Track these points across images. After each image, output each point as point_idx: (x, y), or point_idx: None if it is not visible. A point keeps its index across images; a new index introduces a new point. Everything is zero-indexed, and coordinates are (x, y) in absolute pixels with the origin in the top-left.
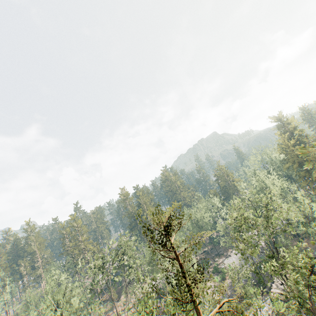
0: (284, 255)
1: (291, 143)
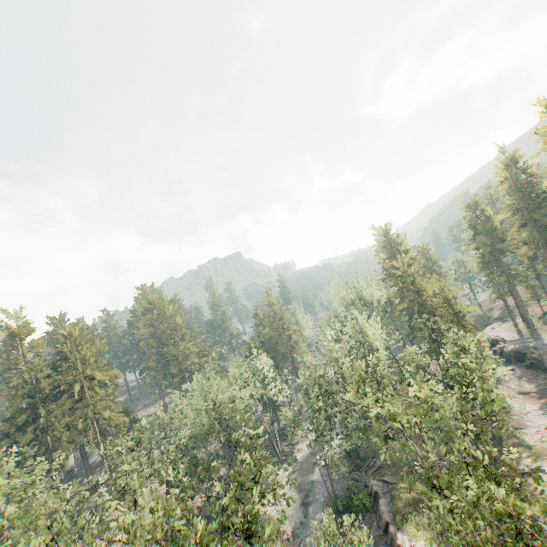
0: None
1: (411, 271)
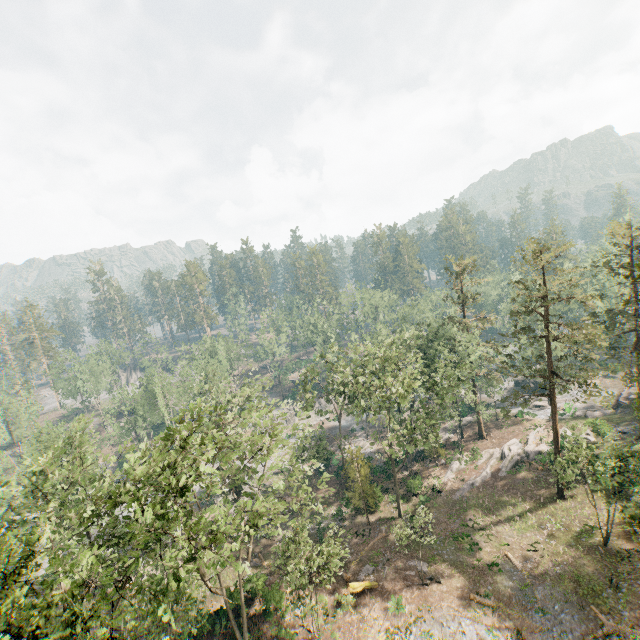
0: None
1: None
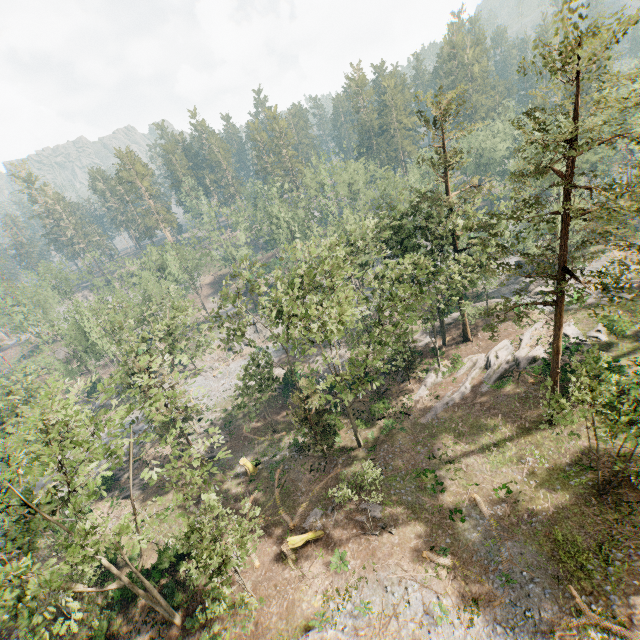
0: None
1: None
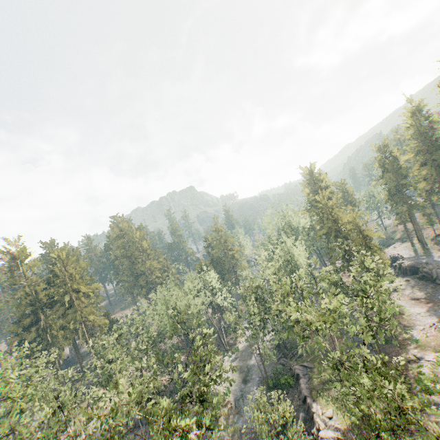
0: (438, 388)
1: (330, 204)
